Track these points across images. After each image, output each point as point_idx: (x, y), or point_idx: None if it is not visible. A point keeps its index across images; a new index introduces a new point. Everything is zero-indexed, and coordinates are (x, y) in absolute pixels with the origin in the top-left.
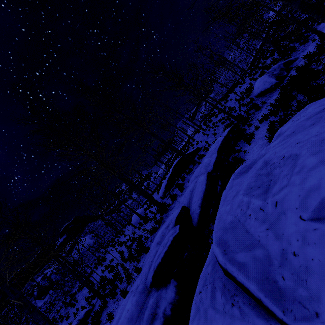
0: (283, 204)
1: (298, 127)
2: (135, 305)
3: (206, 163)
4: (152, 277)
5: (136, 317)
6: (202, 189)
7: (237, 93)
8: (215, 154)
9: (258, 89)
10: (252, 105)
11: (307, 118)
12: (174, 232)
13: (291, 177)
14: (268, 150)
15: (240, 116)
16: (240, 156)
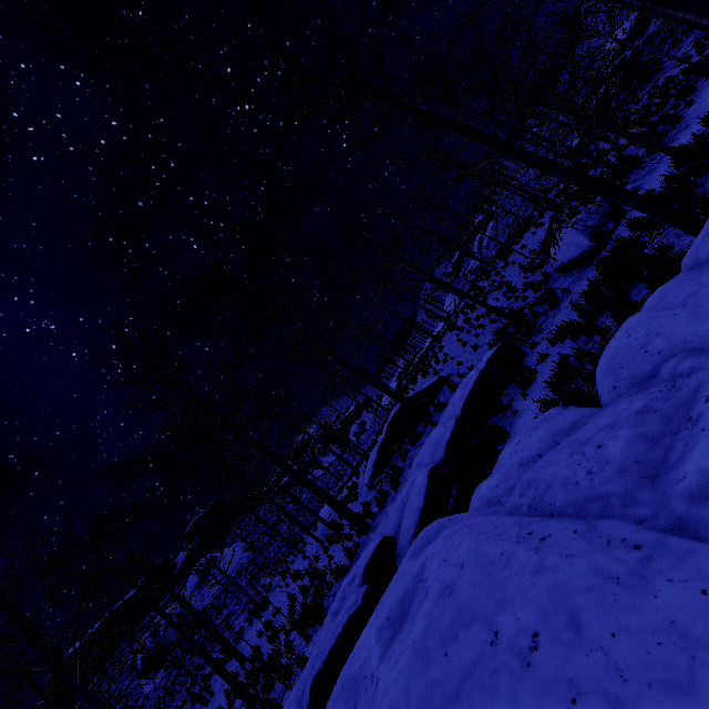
0: (377, 689)
1: (505, 478)
2: None
3: (435, 441)
4: (309, 695)
5: None
6: (418, 506)
7: (527, 248)
8: (451, 421)
9: (557, 257)
10: (544, 296)
11: (520, 463)
12: (355, 602)
13: (399, 642)
14: (457, 515)
15: (521, 315)
16: (508, 420)
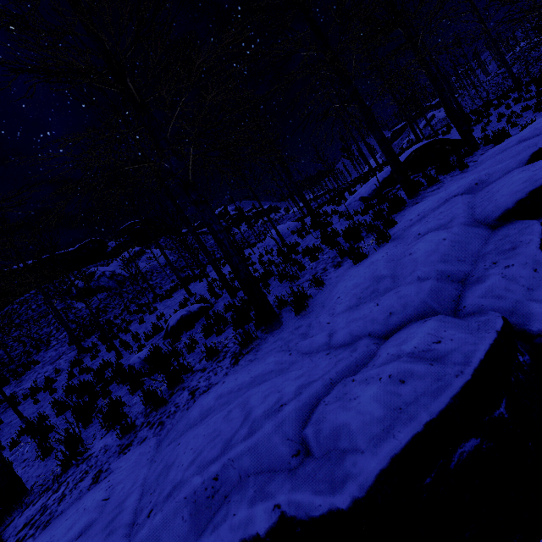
0: None
1: None
2: (464, 235)
3: None
4: (529, 194)
5: (476, 247)
6: None
7: None
8: None
9: None
10: None
11: None
12: None
13: None
14: None
15: None
16: None
